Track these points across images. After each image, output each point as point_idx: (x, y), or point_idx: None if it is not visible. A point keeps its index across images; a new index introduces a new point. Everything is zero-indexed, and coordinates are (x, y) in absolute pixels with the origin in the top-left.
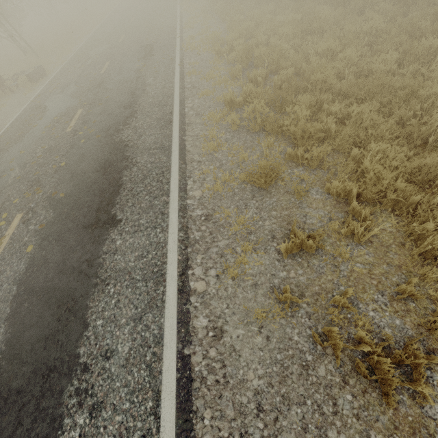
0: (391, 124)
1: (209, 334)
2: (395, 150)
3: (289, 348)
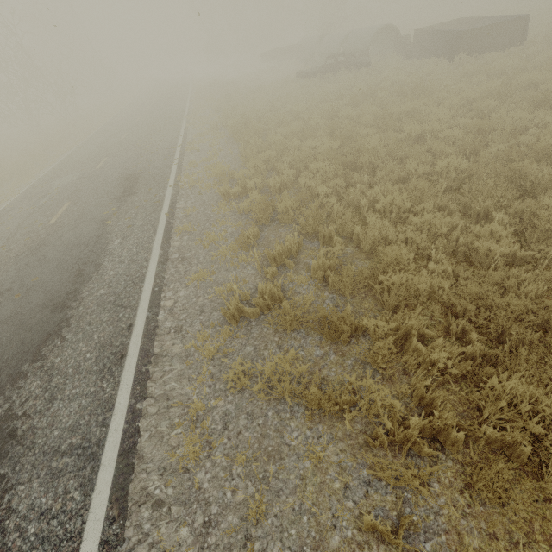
0: None
1: None
2: None
3: None
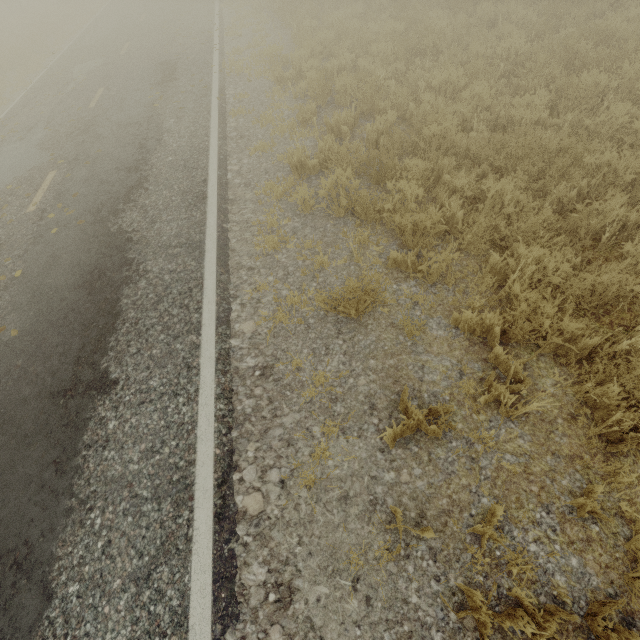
0: (548, 213)
1: (268, 597)
2: (555, 259)
3: (403, 618)
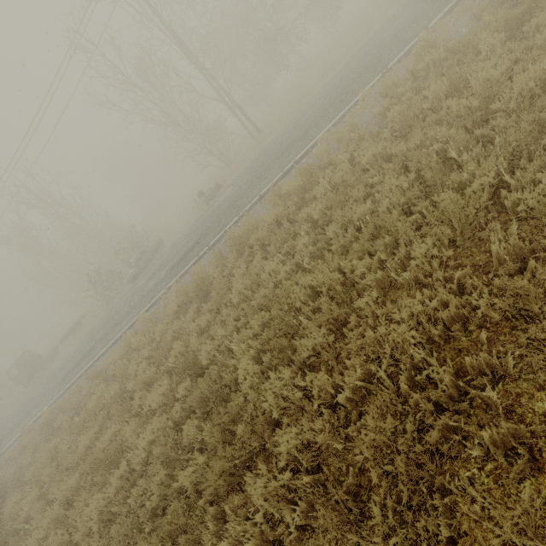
0: None
1: None
2: None
3: None
